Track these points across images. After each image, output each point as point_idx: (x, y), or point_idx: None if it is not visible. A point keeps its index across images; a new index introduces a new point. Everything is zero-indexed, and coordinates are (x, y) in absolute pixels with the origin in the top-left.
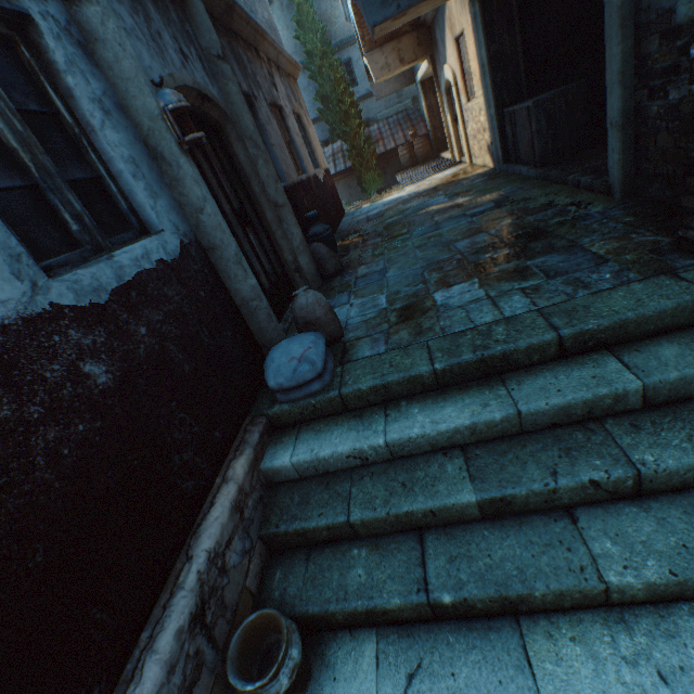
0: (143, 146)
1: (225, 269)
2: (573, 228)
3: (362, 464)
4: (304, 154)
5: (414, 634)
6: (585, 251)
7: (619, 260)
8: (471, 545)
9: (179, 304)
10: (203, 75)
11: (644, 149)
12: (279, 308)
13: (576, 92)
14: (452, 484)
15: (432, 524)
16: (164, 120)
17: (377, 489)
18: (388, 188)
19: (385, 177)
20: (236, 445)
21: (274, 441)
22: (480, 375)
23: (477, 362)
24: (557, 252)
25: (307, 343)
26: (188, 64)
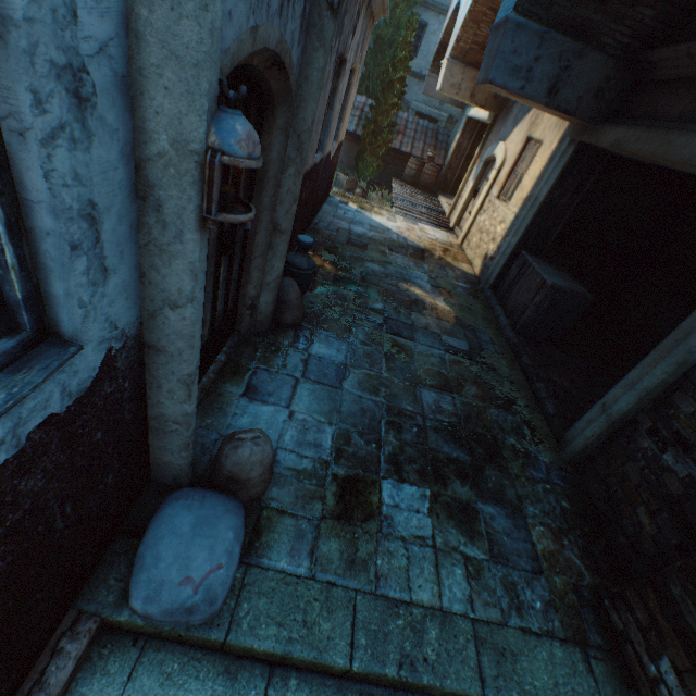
0: (130, 169)
1: (159, 376)
2: (523, 472)
3: None
4: (333, 126)
5: None
6: (527, 530)
7: (551, 581)
8: None
9: (39, 493)
10: (297, 25)
11: (612, 453)
12: (203, 368)
13: (582, 302)
14: None
15: None
16: (200, 166)
17: None
18: (380, 187)
19: (383, 171)
20: (25, 692)
21: (95, 663)
22: (389, 684)
23: (396, 680)
24: (506, 508)
25: (220, 553)
26: (288, 4)
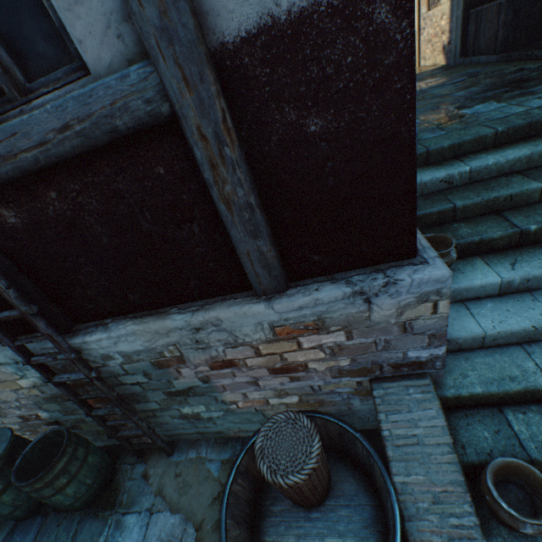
0: None
1: None
2: None
3: (447, 188)
4: None
5: (505, 253)
6: None
7: None
8: (536, 211)
9: None
10: None
11: None
12: None
13: None
14: (521, 183)
15: (505, 208)
16: None
17: (467, 194)
18: None
19: None
20: None
21: None
22: (523, 137)
23: (525, 126)
24: None
25: None
26: None
